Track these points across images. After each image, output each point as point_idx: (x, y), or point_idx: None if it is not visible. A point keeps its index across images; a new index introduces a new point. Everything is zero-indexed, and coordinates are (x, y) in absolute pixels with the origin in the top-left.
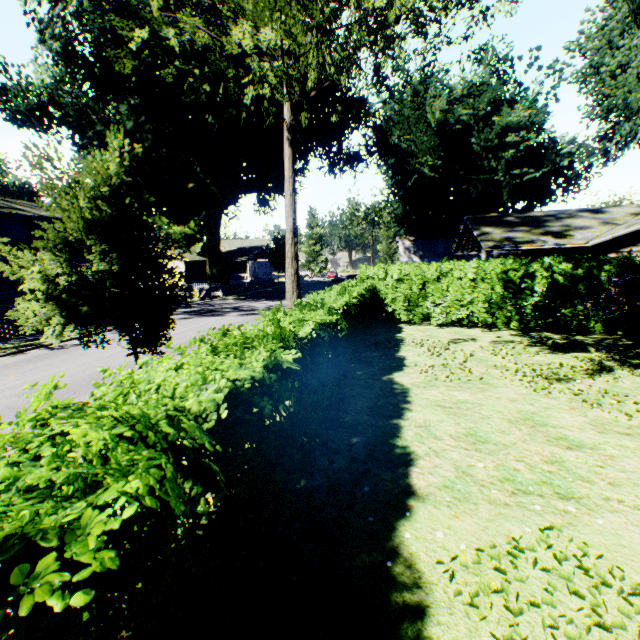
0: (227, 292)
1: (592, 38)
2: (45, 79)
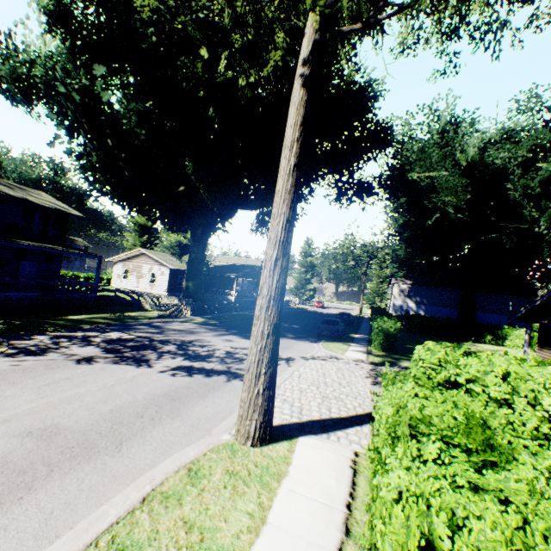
0: (199, 310)
1: None
2: (42, 51)
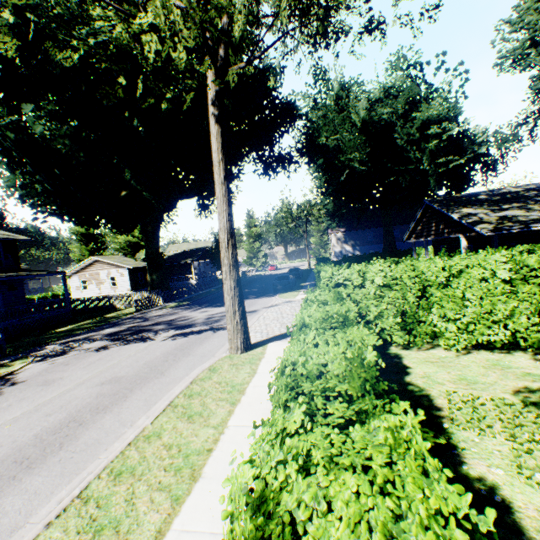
0: (169, 298)
1: (533, 8)
2: None
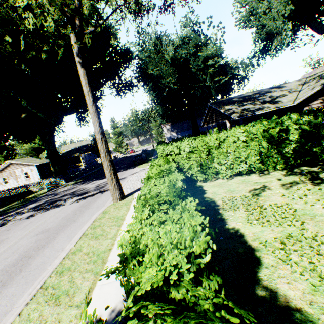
0: (68, 179)
1: None
2: None
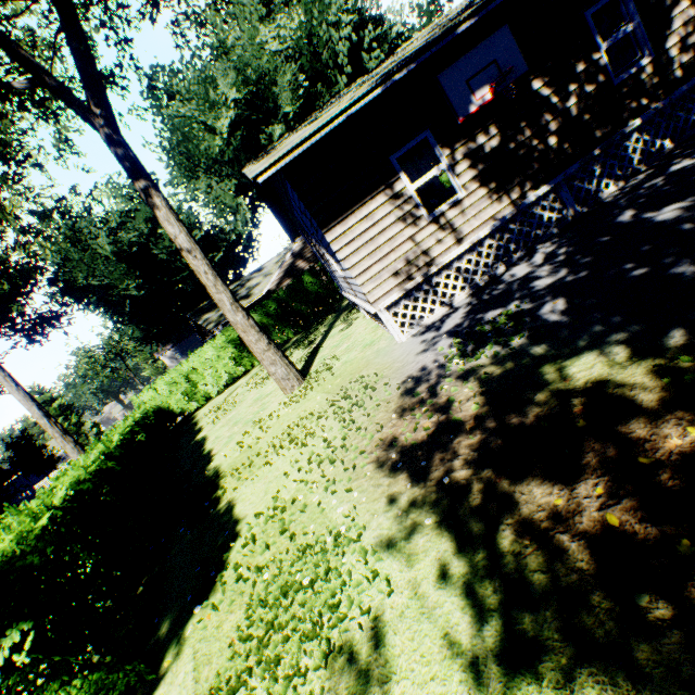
0: None
1: (179, 176)
2: None
